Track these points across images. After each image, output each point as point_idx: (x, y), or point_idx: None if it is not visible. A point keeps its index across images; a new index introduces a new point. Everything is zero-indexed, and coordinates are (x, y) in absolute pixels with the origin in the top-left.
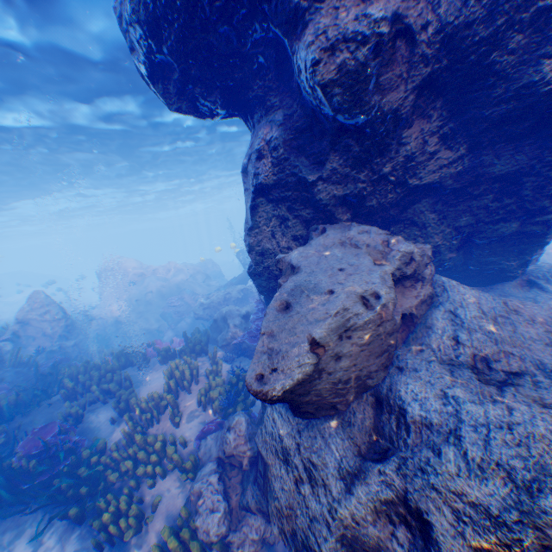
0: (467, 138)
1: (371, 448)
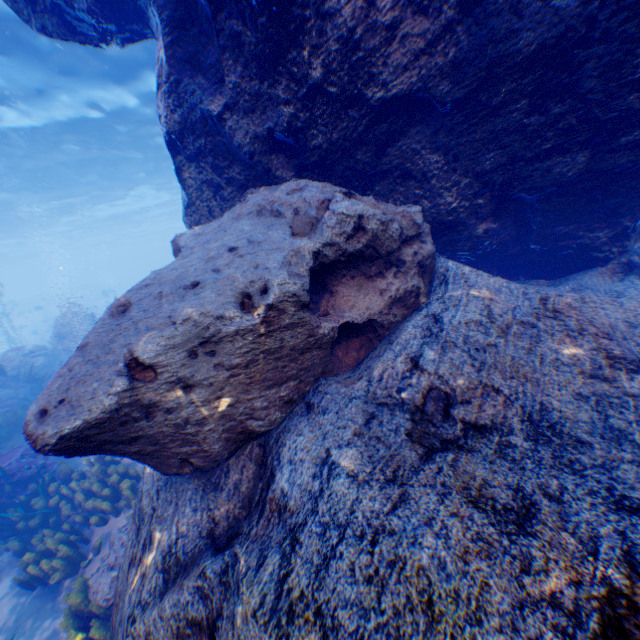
0: None
1: (232, 529)
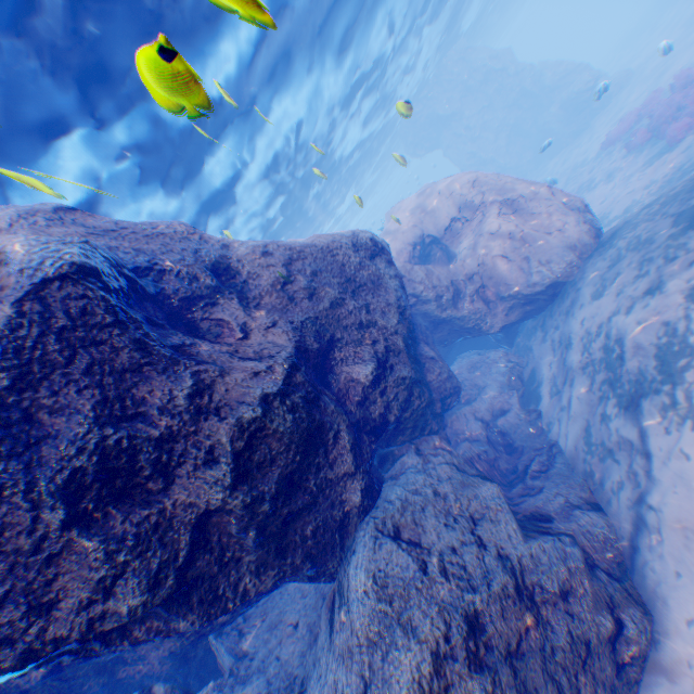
0: None
1: None
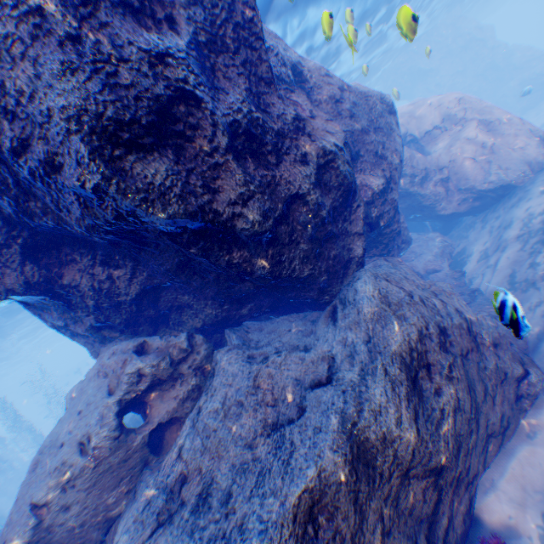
0: (123, 253)
1: None
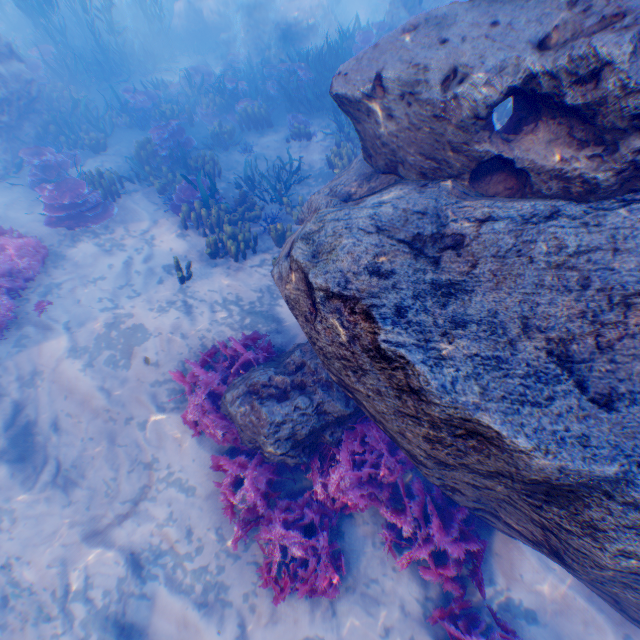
0: None
1: None
